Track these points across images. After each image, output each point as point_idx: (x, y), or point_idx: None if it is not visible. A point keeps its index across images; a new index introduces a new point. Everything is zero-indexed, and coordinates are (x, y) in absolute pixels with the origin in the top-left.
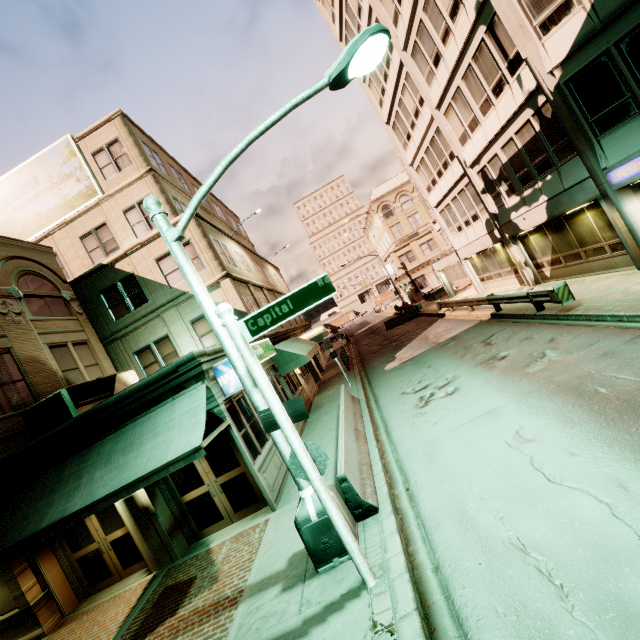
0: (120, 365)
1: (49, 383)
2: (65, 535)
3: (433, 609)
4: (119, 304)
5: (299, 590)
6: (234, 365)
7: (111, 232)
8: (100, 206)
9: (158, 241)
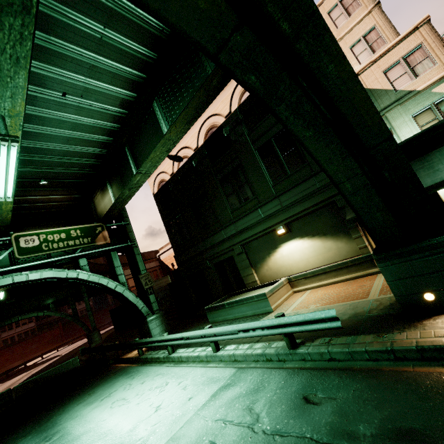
0: None
1: None
2: None
3: None
4: None
5: None
6: None
7: None
8: None
9: (387, 55)
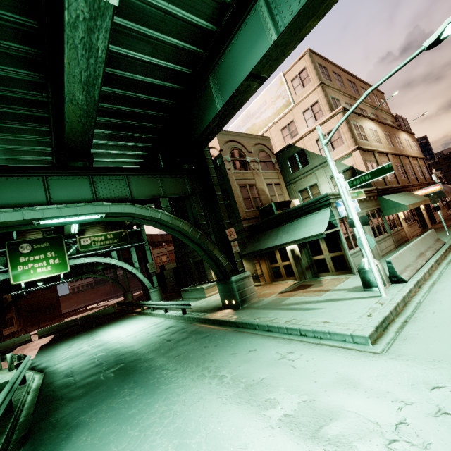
0: (291, 196)
1: (266, 200)
2: (268, 257)
3: (406, 309)
4: (295, 165)
5: (353, 293)
6: (342, 200)
7: (295, 125)
8: (291, 111)
9: None
